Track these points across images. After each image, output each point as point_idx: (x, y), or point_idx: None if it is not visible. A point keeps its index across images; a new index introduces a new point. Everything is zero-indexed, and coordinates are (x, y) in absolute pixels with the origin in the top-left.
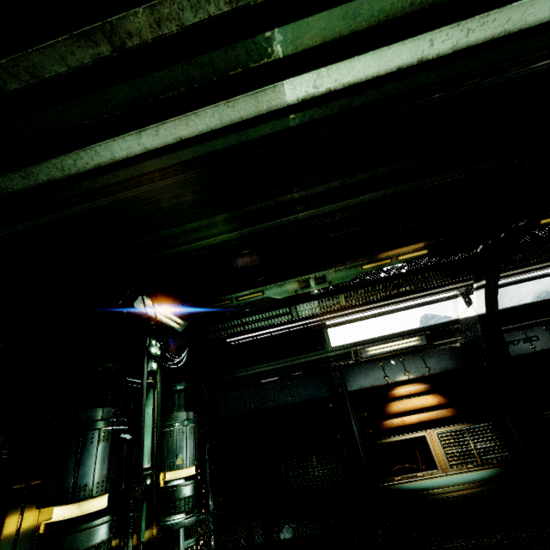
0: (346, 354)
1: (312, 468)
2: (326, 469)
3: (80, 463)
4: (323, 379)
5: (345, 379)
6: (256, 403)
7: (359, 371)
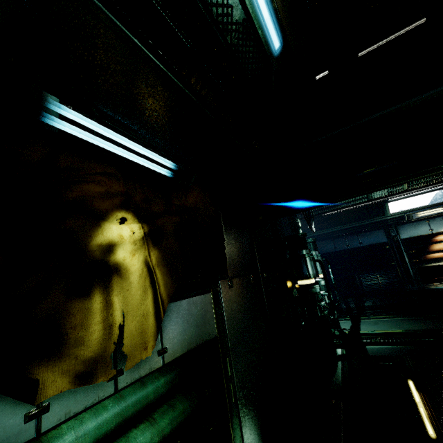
0: (400, 217)
1: (375, 279)
2: (385, 279)
3: (308, 267)
4: (382, 232)
5: (399, 232)
6: (336, 247)
7: (409, 227)
